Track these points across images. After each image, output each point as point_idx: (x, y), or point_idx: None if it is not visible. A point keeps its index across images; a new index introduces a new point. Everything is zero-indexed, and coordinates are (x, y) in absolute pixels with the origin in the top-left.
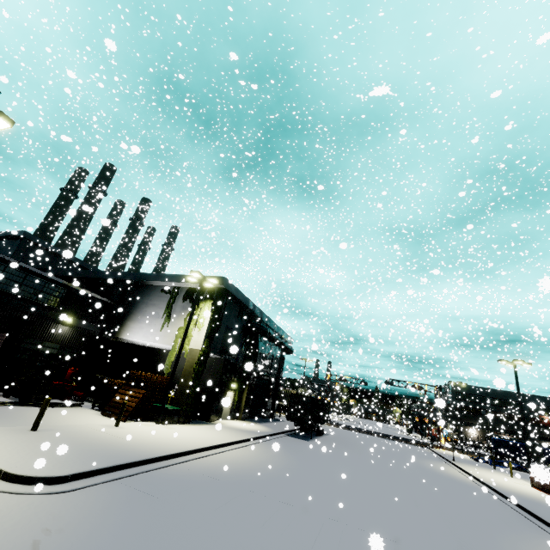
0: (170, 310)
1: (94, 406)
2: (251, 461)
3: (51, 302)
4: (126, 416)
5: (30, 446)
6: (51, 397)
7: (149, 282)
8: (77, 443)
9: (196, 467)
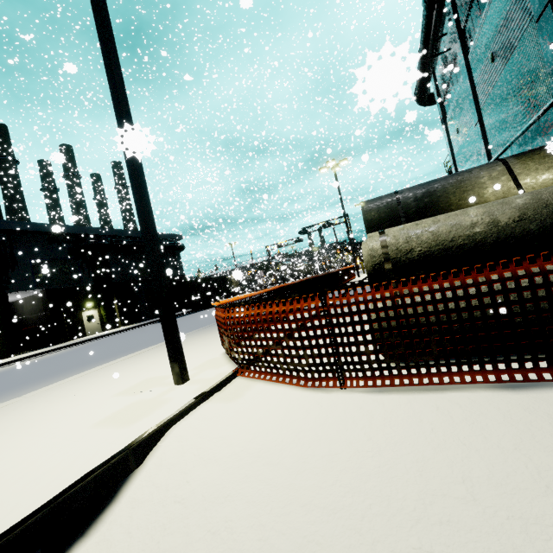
0: None
1: None
2: None
3: None
4: None
5: None
6: None
7: None
8: None
9: None
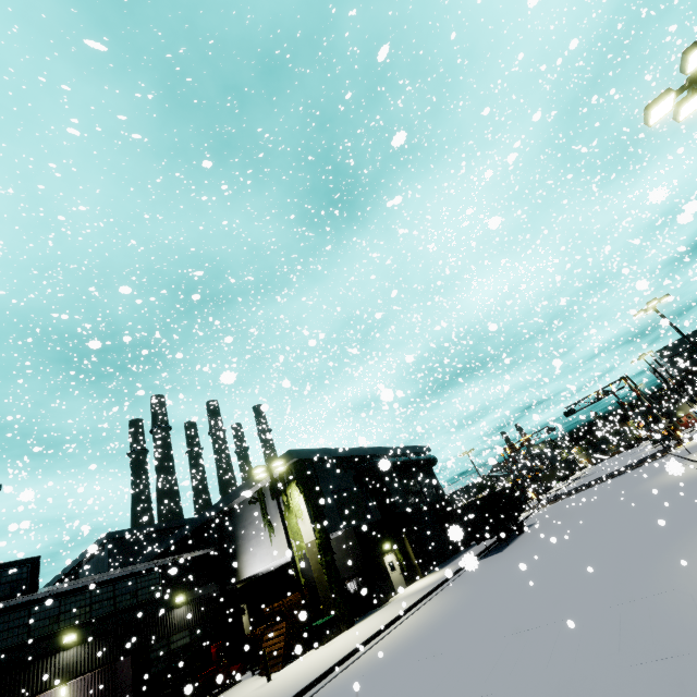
0: (267, 518)
1: (254, 671)
2: (414, 627)
3: (154, 594)
4: (281, 662)
5: None
6: (210, 691)
7: (232, 504)
8: None
9: (346, 674)
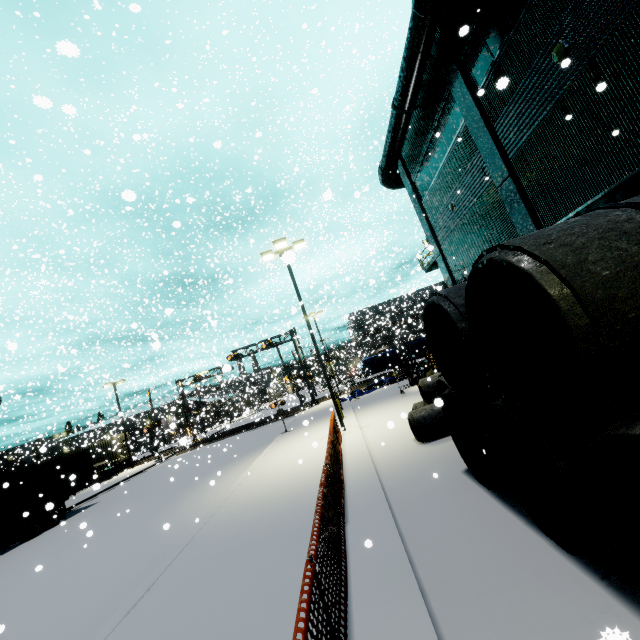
0: None
1: None
2: None
3: None
4: None
5: None
6: None
7: None
8: None
9: None
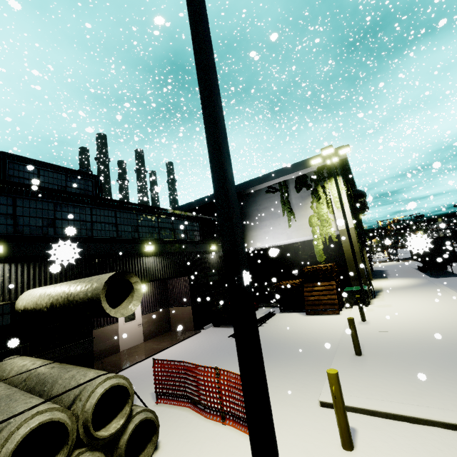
0: (289, 205)
1: (281, 310)
2: None
3: (196, 237)
4: (337, 309)
5: (443, 381)
6: None
7: (250, 189)
8: (434, 355)
9: None
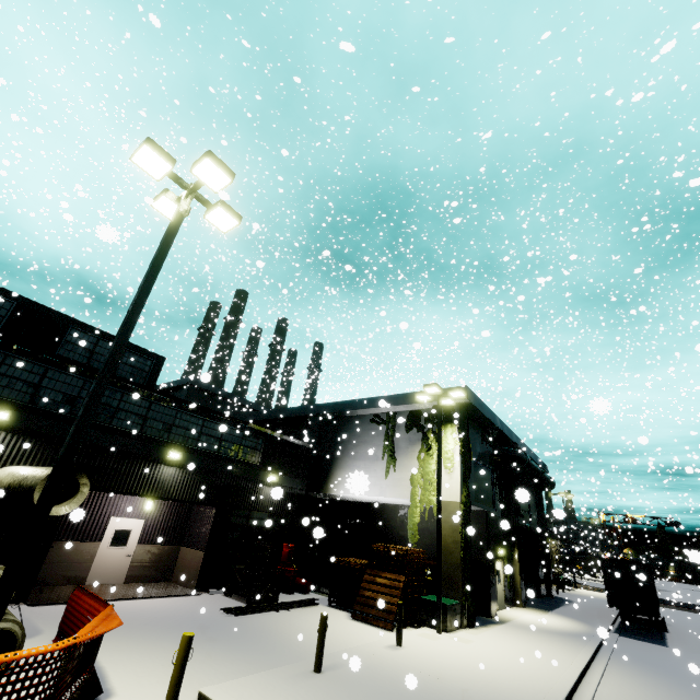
0: (392, 447)
1: (331, 602)
2: None
3: (252, 458)
4: (391, 621)
5: None
6: None
7: (351, 412)
8: (396, 699)
9: None
